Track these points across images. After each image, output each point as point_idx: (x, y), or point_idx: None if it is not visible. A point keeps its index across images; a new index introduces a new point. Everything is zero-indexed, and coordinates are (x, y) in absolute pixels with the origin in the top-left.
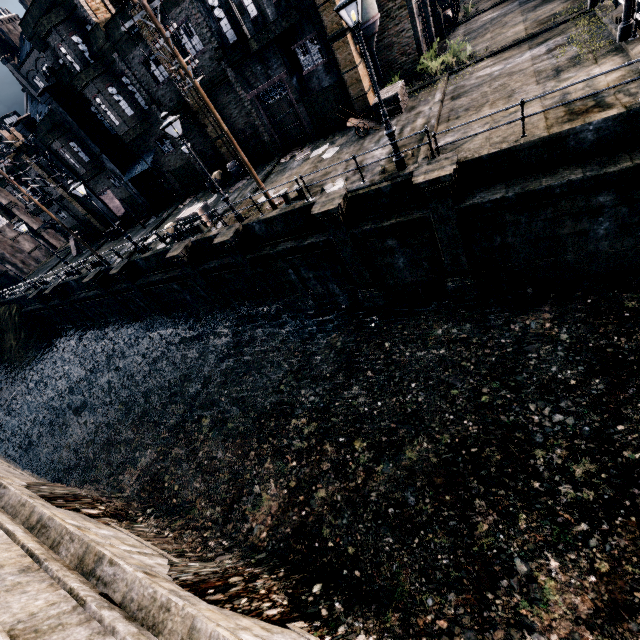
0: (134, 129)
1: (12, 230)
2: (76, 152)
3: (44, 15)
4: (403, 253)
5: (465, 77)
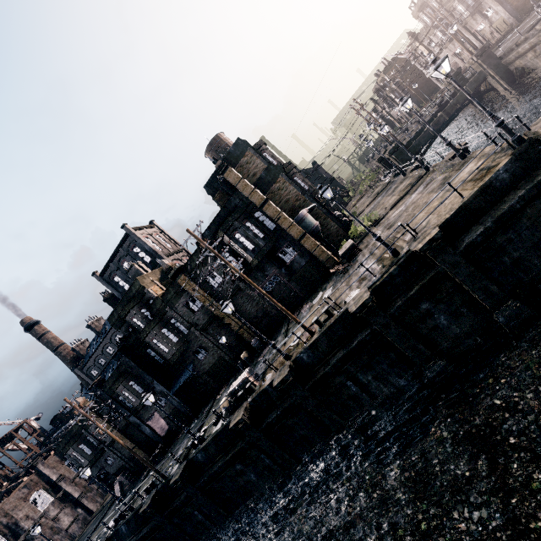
0: (179, 349)
1: (55, 507)
2: (134, 388)
3: (126, 305)
4: (439, 311)
5: (385, 222)
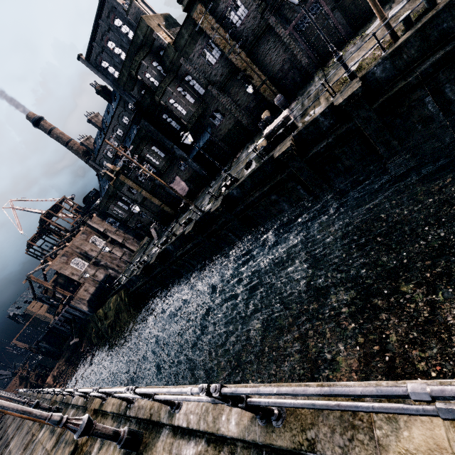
0: (197, 111)
1: (108, 246)
2: (156, 152)
3: (136, 54)
4: None
5: None
